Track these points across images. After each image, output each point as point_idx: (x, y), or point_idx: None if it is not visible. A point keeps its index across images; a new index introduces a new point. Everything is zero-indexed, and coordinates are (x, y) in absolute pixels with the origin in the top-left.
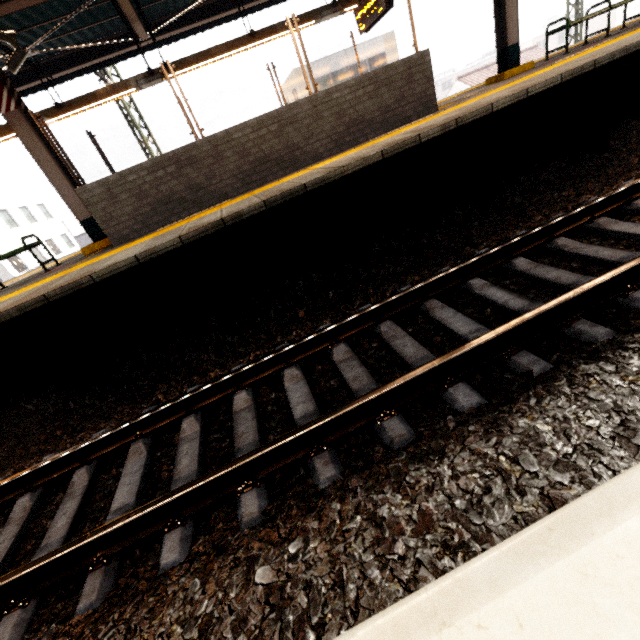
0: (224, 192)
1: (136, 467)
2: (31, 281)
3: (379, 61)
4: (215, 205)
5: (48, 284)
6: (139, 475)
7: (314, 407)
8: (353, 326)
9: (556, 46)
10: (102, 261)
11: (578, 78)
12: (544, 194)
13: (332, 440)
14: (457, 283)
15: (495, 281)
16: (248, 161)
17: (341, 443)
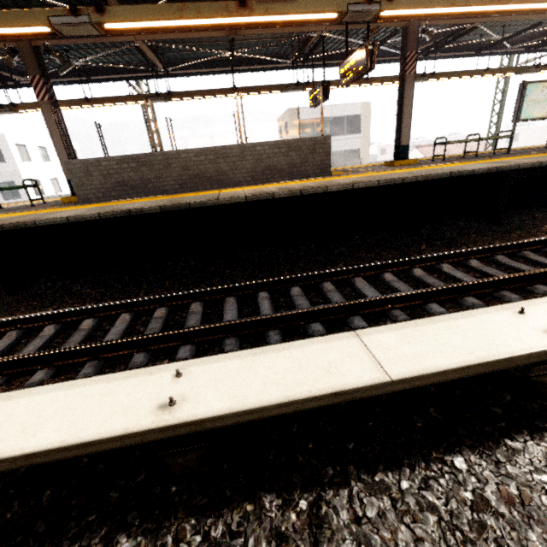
0: (166, 189)
1: (3, 344)
2: (16, 210)
3: (355, 119)
4: (156, 196)
5: (15, 218)
6: (1, 349)
7: (117, 338)
8: (179, 299)
9: (505, 143)
10: (55, 213)
11: (396, 185)
12: (361, 252)
13: (105, 356)
14: (254, 291)
15: (276, 297)
16: (188, 173)
17: (112, 360)
